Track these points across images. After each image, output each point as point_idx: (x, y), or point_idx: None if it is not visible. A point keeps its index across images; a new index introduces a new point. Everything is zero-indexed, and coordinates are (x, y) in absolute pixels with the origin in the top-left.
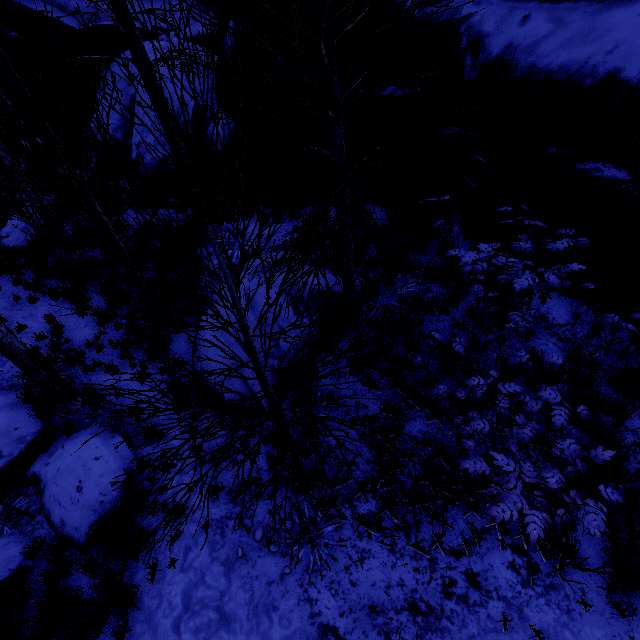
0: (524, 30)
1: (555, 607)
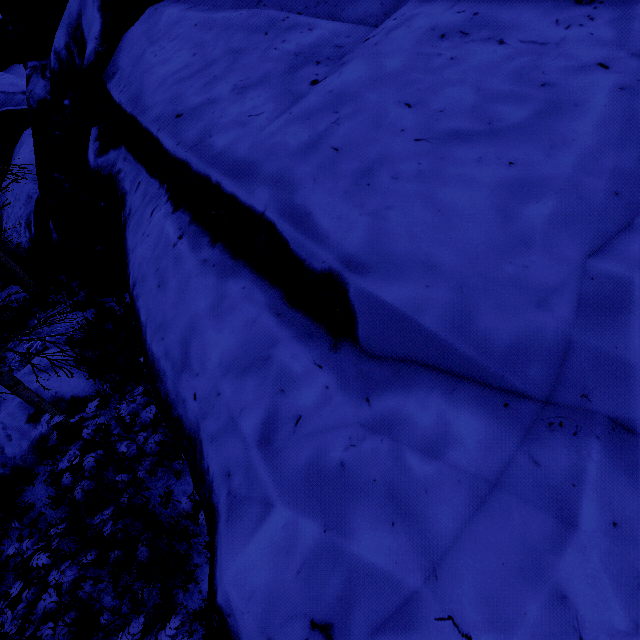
0: (134, 198)
1: None
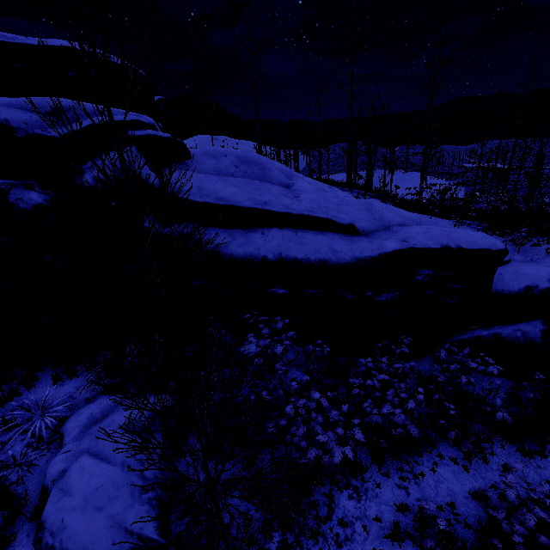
0: (219, 239)
1: (373, 499)
